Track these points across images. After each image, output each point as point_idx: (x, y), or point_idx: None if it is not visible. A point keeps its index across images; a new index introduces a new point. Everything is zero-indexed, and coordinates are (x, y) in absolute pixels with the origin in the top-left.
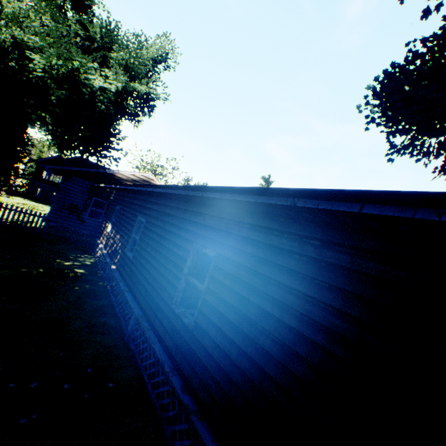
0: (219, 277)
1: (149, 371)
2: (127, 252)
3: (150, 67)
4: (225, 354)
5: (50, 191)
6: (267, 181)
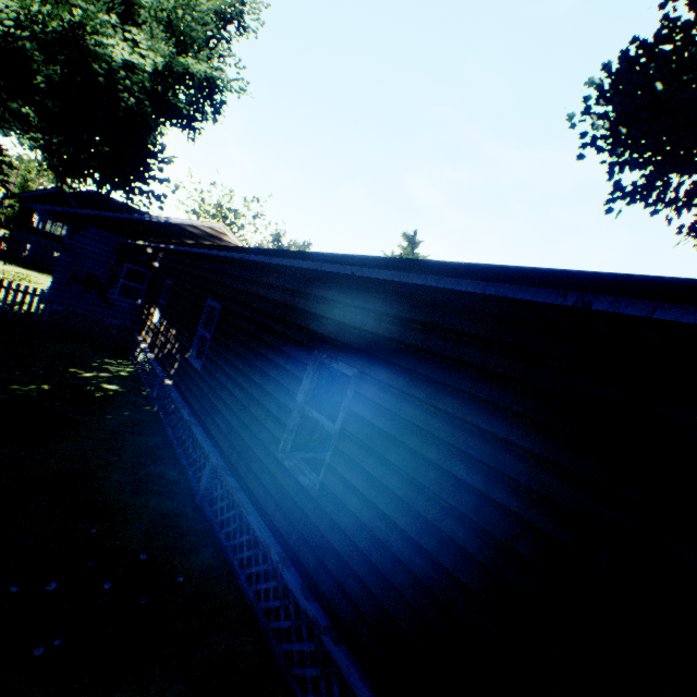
0: (364, 412)
1: (241, 555)
2: (192, 359)
3: (213, 29)
4: (379, 542)
5: (48, 249)
6: (412, 241)
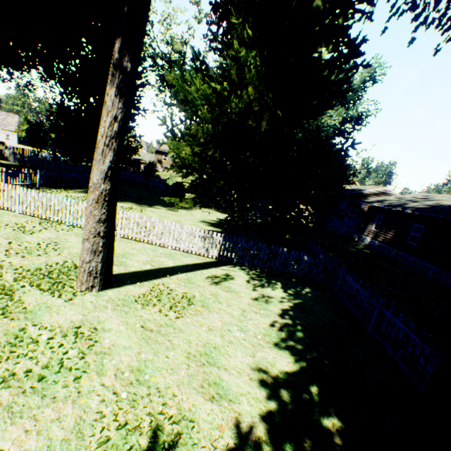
0: None
1: None
2: (408, 242)
3: None
4: None
5: None
6: None
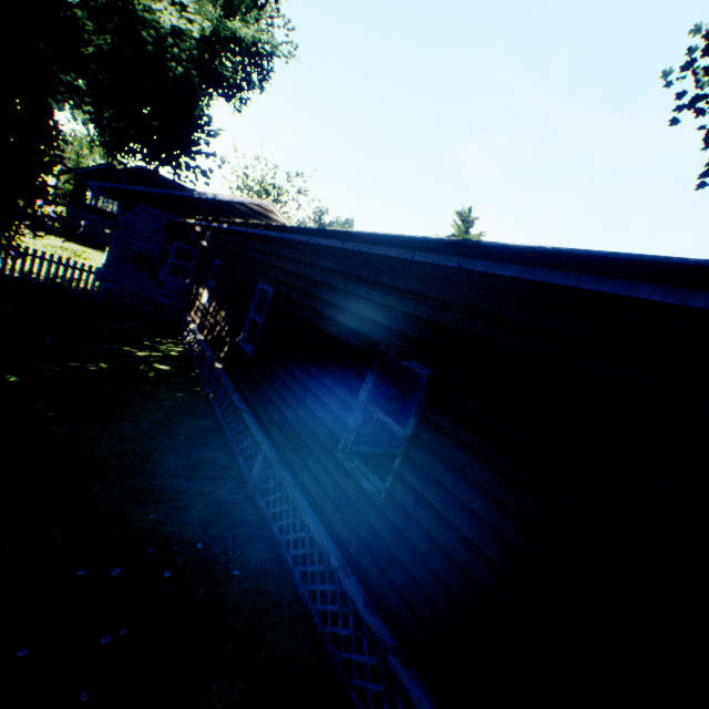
0: (441, 420)
1: (295, 552)
2: (242, 344)
3: None
4: (458, 568)
5: (100, 226)
6: (466, 220)
